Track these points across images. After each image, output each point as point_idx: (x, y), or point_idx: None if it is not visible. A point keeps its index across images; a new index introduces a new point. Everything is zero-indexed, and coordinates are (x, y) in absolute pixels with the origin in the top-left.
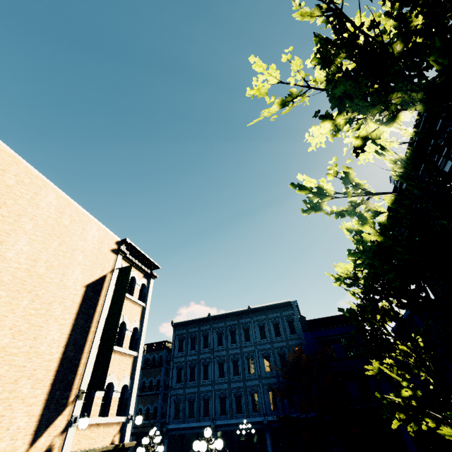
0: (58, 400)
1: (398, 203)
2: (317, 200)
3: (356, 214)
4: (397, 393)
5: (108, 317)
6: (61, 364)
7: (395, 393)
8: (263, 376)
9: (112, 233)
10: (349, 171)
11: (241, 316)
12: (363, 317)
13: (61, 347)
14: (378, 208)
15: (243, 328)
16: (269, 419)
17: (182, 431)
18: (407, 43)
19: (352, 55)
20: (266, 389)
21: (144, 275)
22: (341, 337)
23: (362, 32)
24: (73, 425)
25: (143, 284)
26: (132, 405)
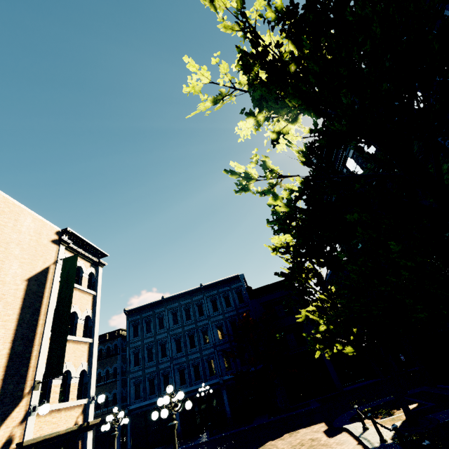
0: (13, 393)
1: (305, 183)
2: (245, 183)
3: (271, 192)
4: (316, 330)
5: (57, 308)
6: (11, 360)
7: (315, 329)
8: (217, 343)
9: (50, 223)
10: (267, 159)
11: (194, 294)
12: (292, 276)
13: (7, 343)
14: (294, 187)
15: (196, 304)
16: (225, 379)
17: (144, 408)
18: (299, 65)
19: (264, 68)
20: (221, 354)
21: (91, 264)
22: (281, 299)
23: (269, 51)
24: (32, 414)
25: (91, 273)
26: (92, 387)
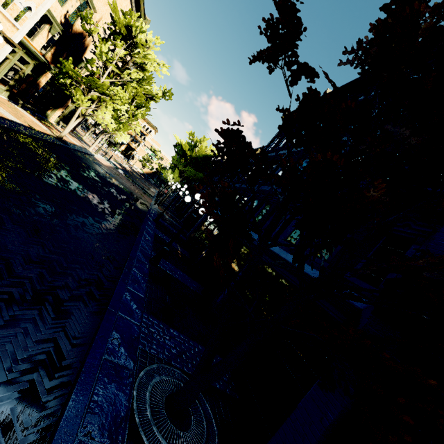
0: None
1: None
2: None
3: None
4: None
5: None
6: None
7: None
8: None
9: None
10: None
11: None
12: None
13: None
14: None
15: None
16: None
17: None
18: None
19: None
20: None
21: None
22: None
23: None
24: None
25: None
26: None
